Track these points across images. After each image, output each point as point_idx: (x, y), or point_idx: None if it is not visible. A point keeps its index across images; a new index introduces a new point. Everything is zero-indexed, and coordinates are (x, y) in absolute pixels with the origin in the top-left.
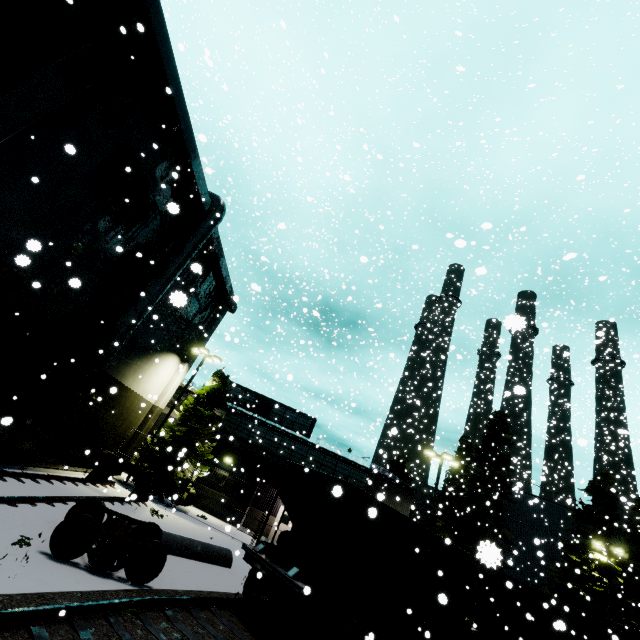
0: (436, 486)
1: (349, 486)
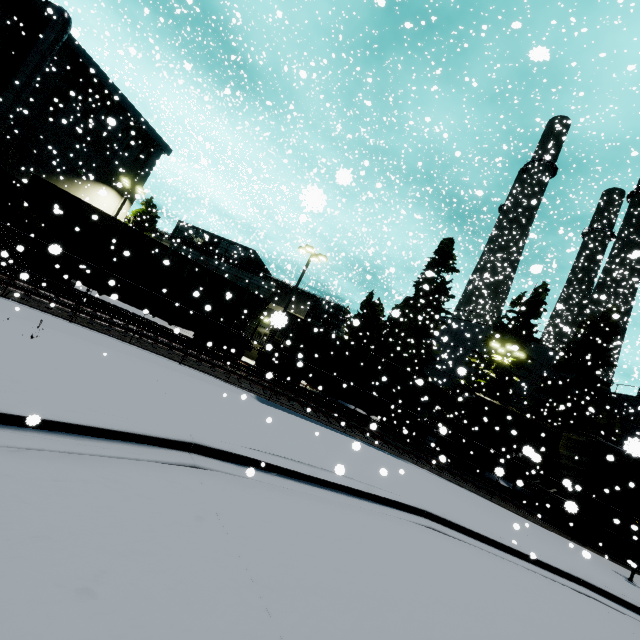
0: (301, 276)
1: (35, 177)
